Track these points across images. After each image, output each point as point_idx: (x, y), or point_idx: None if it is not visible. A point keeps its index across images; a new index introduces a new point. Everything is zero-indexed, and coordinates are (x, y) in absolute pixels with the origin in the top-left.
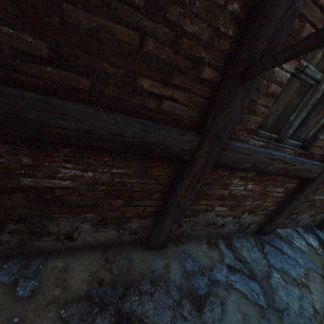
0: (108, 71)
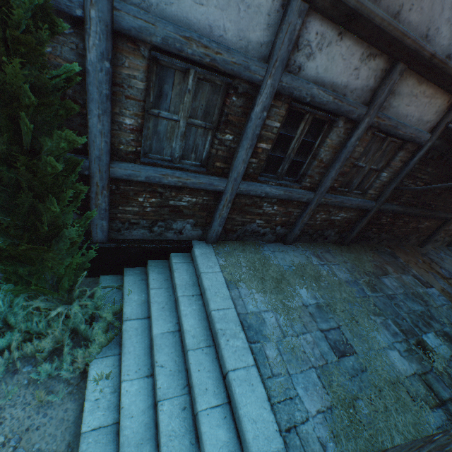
0: (446, 206)
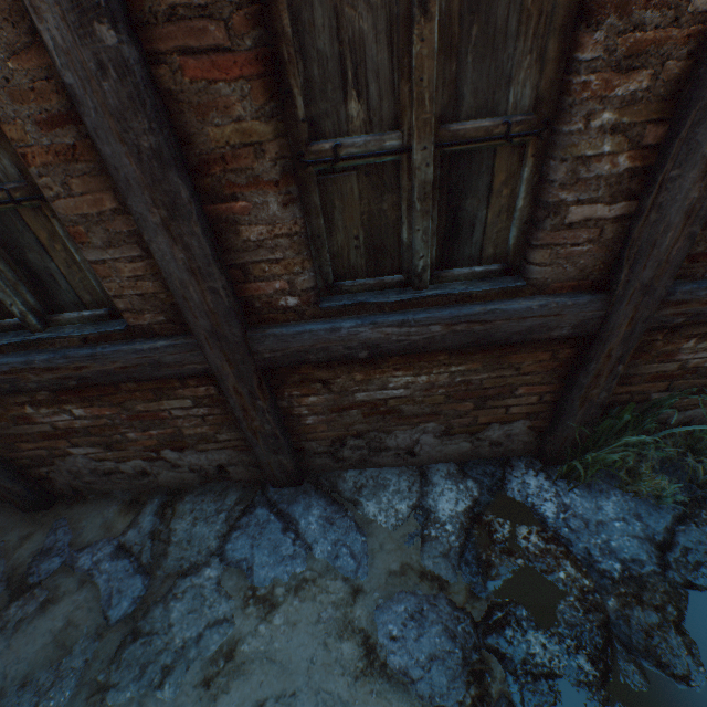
0: None
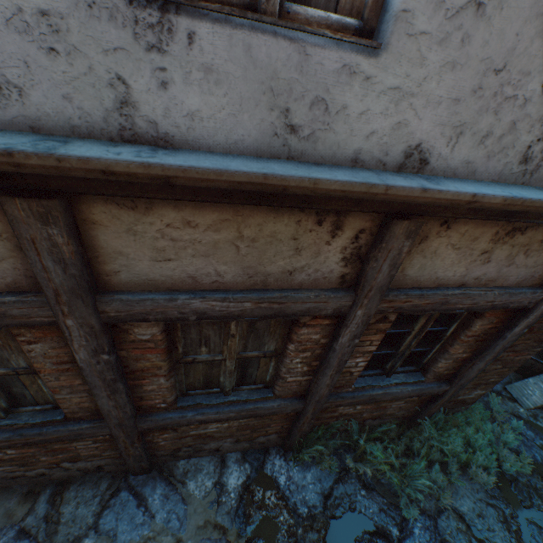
0: None
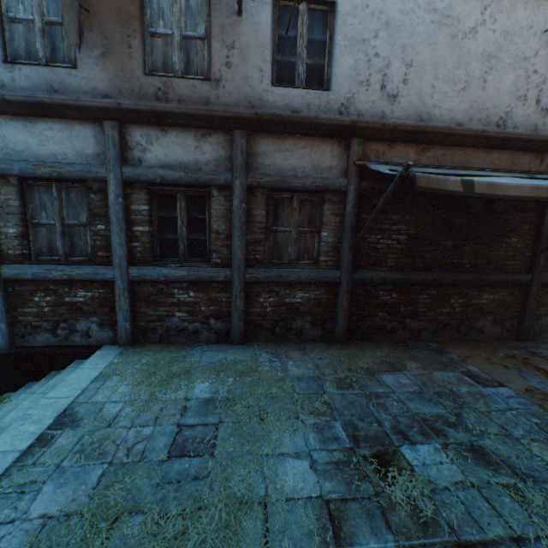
0: (497, 262)
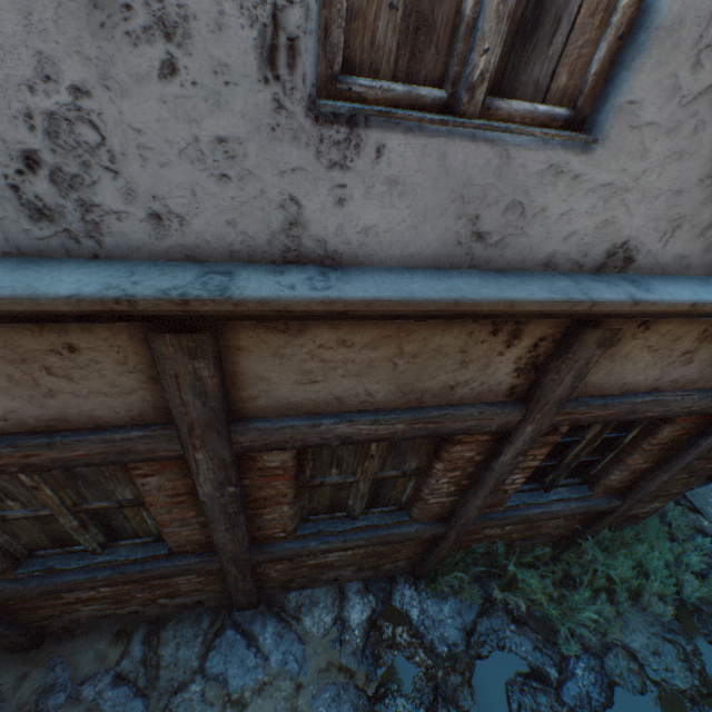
0: None
